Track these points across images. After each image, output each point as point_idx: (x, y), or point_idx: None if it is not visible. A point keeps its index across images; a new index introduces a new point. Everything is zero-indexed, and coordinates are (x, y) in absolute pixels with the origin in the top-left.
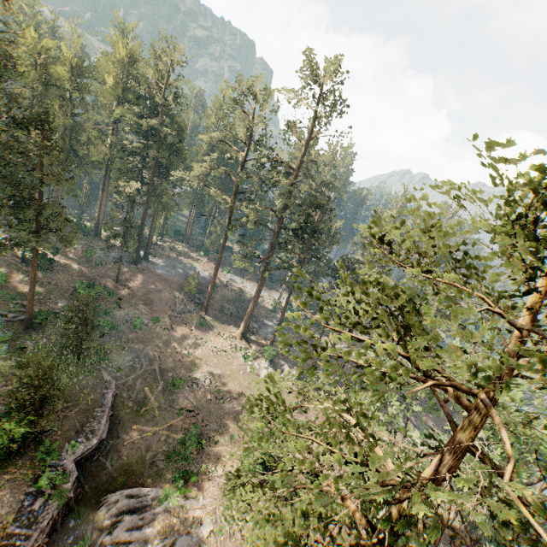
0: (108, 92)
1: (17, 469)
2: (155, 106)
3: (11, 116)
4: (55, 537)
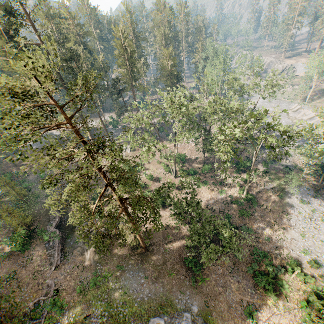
0: None
1: (35, 242)
2: None
3: None
4: (66, 246)
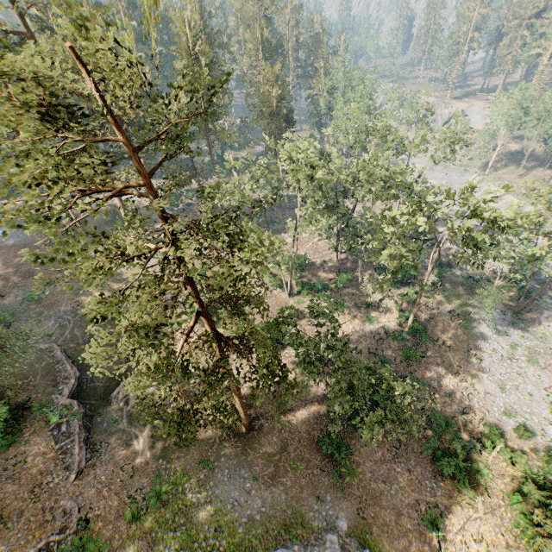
0: None
1: (30, 428)
2: None
3: None
4: (94, 430)
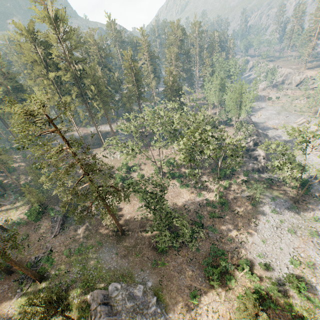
0: None
1: (45, 216)
2: None
3: None
4: (66, 222)
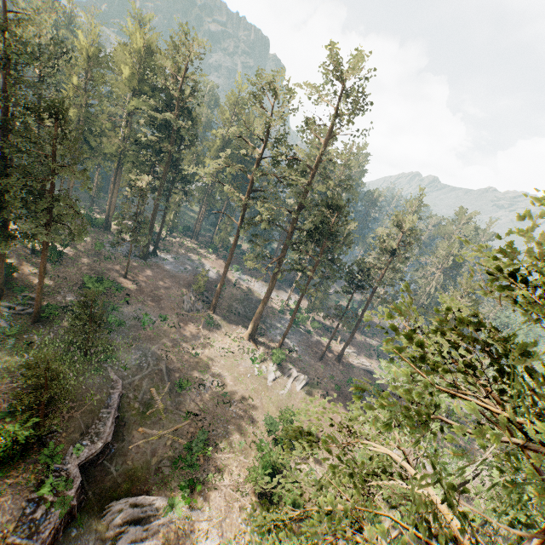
0: (123, 83)
1: (19, 473)
2: (171, 99)
3: (26, 104)
4: None
